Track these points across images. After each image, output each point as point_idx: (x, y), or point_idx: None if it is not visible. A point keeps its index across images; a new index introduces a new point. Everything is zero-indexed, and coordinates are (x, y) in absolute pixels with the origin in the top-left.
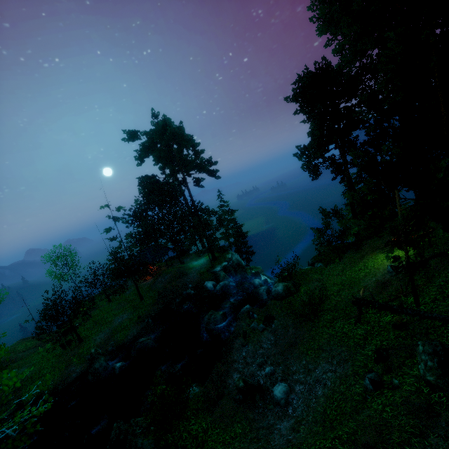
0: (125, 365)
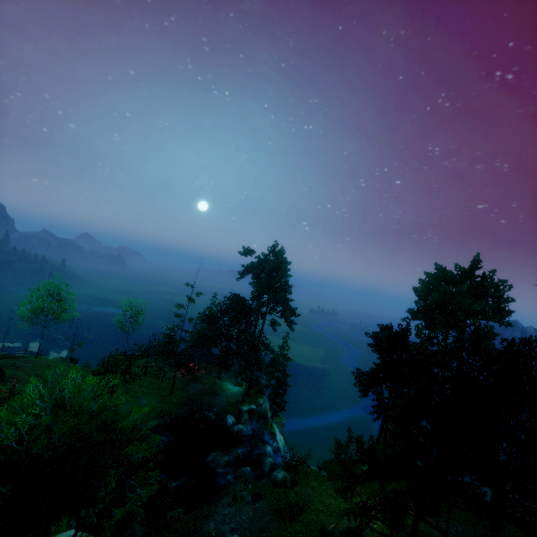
0: None
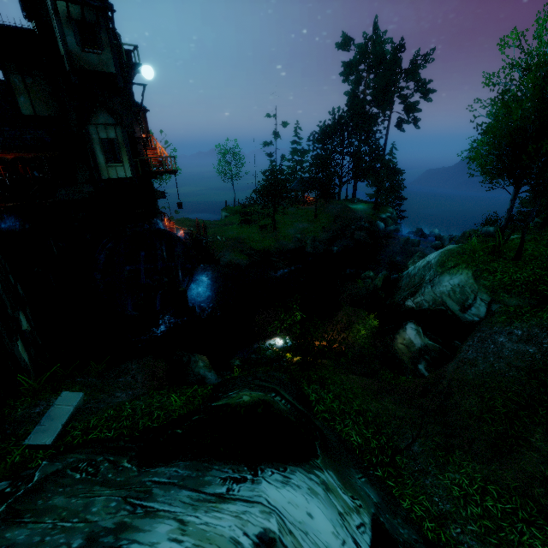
0: (339, 250)
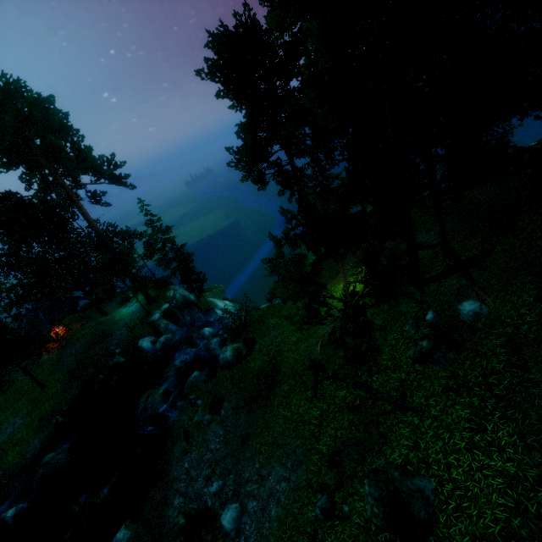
0: (23, 509)
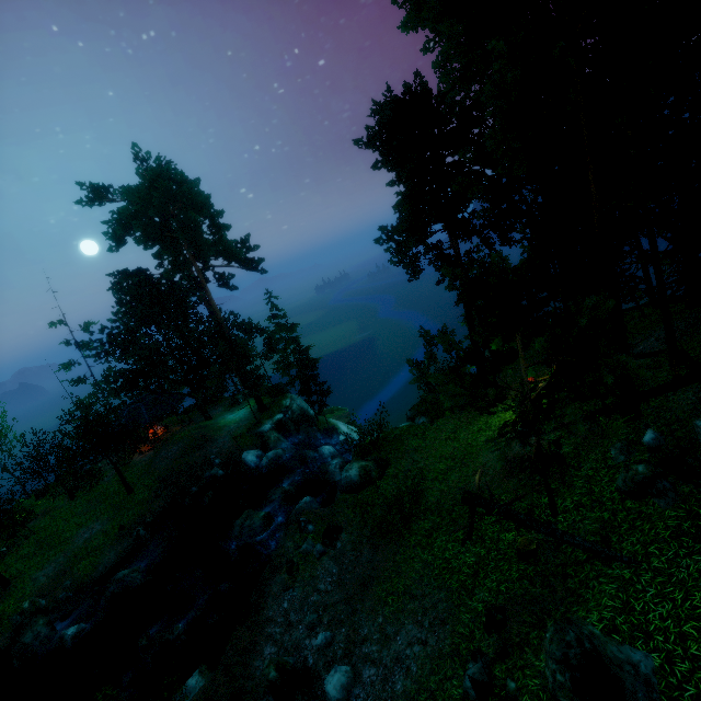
0: (85, 630)
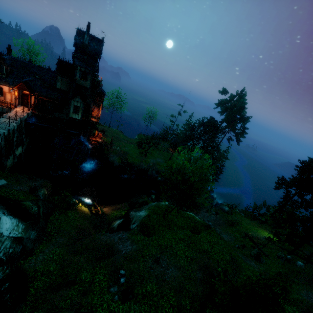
0: (160, 180)
